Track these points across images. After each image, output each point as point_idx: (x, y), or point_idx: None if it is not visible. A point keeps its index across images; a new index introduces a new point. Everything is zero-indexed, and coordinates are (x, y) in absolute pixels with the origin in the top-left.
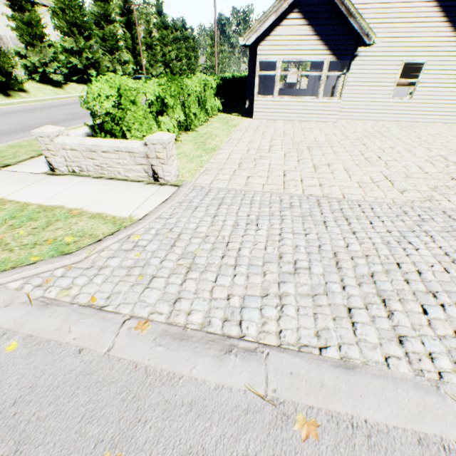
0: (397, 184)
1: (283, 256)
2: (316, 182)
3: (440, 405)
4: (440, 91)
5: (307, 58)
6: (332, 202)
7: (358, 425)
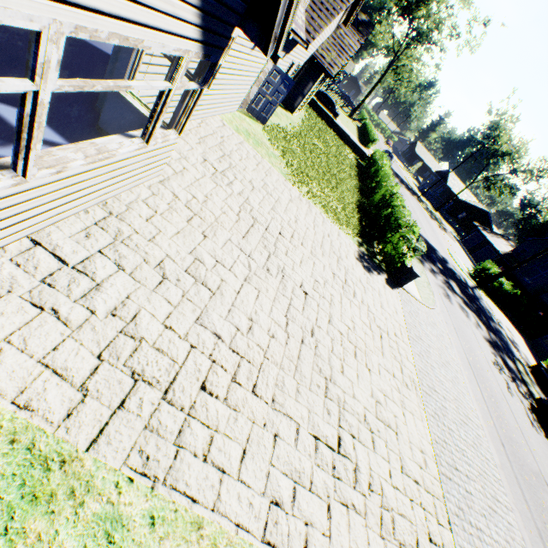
0: (398, 378)
1: (505, 546)
2: (416, 450)
3: (515, 511)
4: (229, 79)
5: (155, 41)
6: (441, 462)
7: (532, 546)
